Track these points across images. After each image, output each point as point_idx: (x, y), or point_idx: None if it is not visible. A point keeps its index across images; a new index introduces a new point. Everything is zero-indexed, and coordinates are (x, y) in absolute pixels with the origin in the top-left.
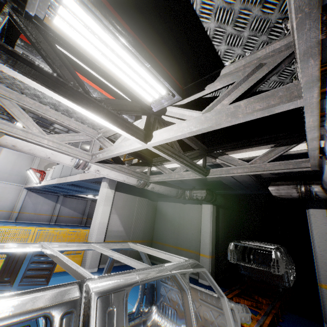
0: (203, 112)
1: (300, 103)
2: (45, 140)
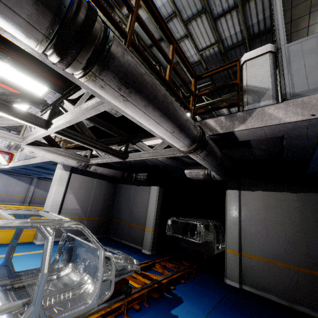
0: (74, 107)
1: (108, 106)
2: None
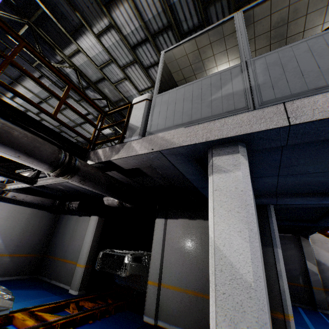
0: None
1: None
2: None
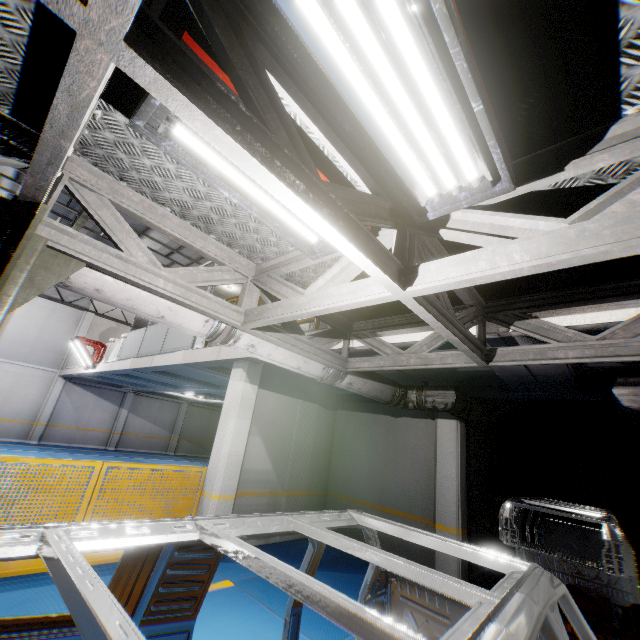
0: (571, 219)
1: None
2: (159, 280)
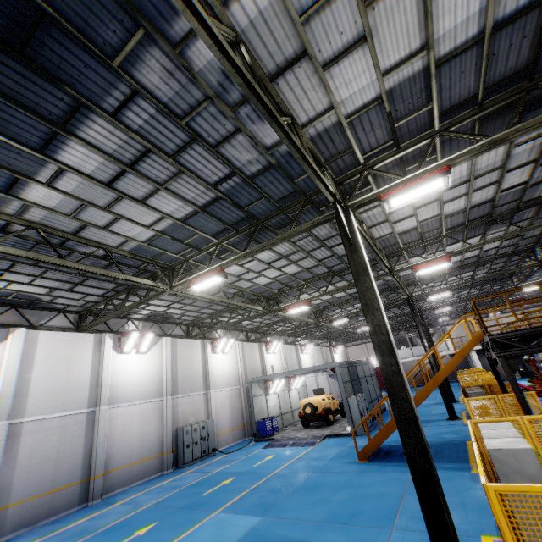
0: None
1: None
2: None
